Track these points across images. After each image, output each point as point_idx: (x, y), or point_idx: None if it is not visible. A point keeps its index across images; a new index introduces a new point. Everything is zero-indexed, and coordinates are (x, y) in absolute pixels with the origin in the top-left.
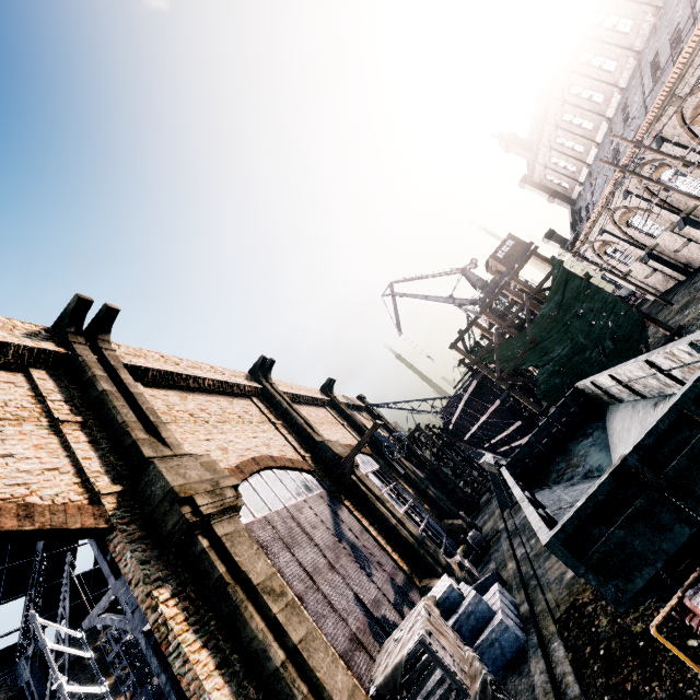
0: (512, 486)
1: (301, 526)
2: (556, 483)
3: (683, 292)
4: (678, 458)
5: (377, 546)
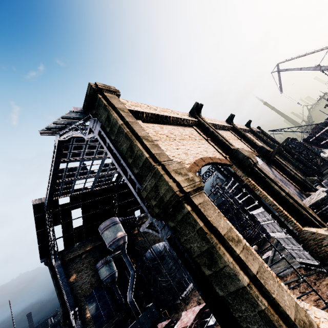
0: None
1: None
2: None
3: None
4: None
5: (287, 180)
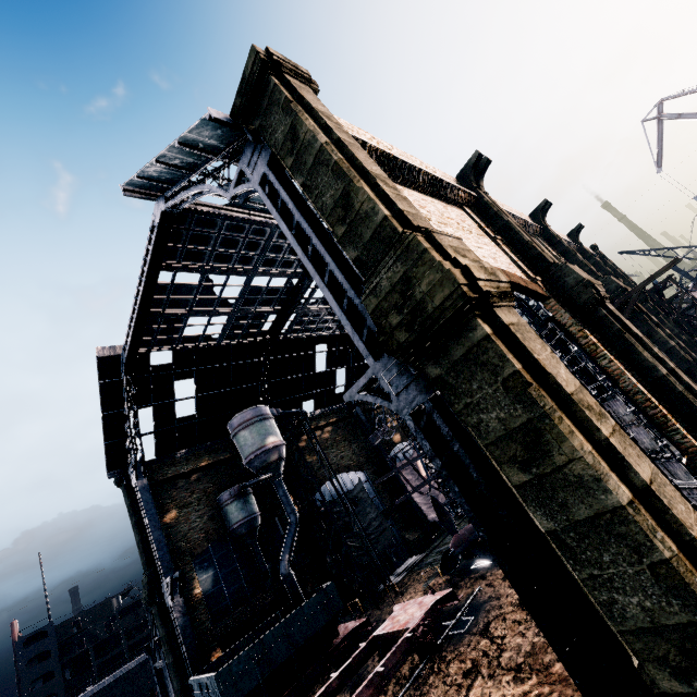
0: None
1: None
2: None
3: None
4: None
5: None
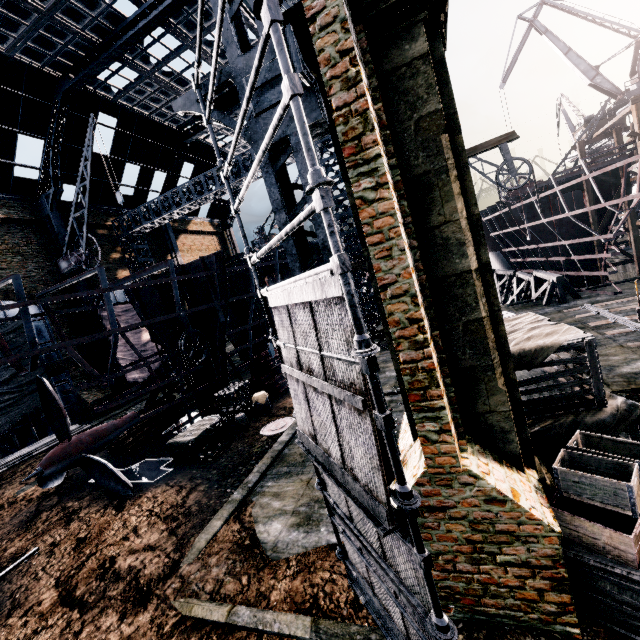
0: None
1: None
2: None
3: None
4: None
5: None
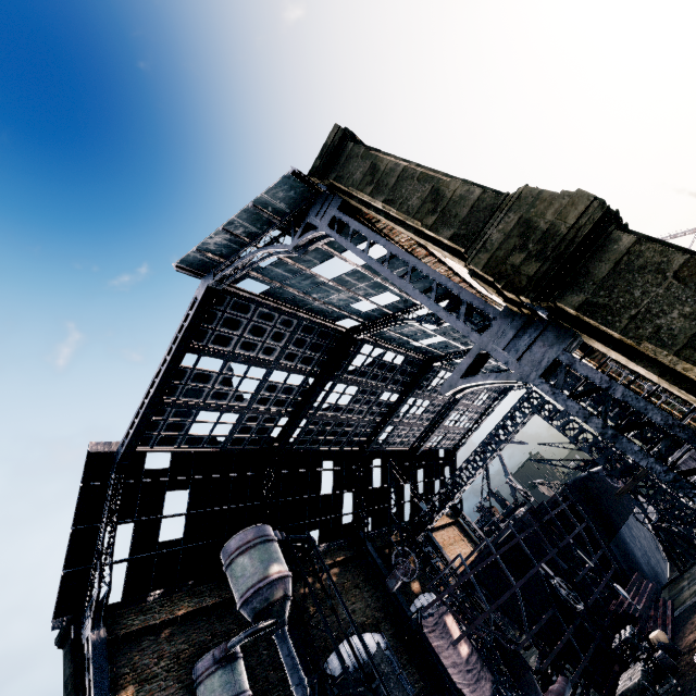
0: None
1: None
2: None
3: None
4: None
5: None
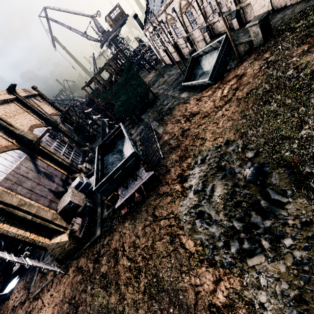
0: (95, 161)
1: (22, 175)
2: (110, 152)
3: (168, 72)
4: (117, 175)
5: (55, 169)
